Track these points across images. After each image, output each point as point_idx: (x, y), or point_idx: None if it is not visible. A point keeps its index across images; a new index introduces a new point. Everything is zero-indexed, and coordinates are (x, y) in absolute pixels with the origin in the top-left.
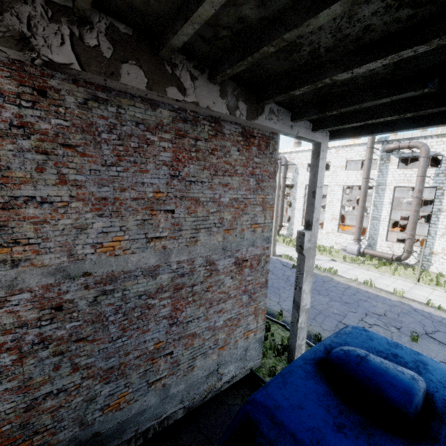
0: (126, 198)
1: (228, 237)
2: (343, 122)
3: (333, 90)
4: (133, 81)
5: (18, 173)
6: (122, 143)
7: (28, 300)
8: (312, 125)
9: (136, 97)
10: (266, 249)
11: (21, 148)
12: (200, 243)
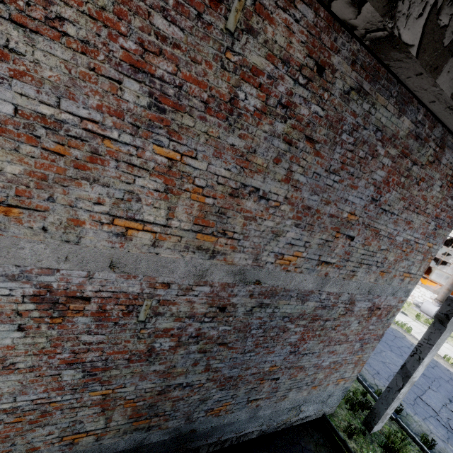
0: (325, 212)
1: (378, 280)
2: None
3: None
4: (445, 83)
5: (258, 160)
6: (353, 149)
7: (206, 293)
8: None
9: (392, 97)
10: (401, 301)
11: (274, 132)
12: (354, 279)
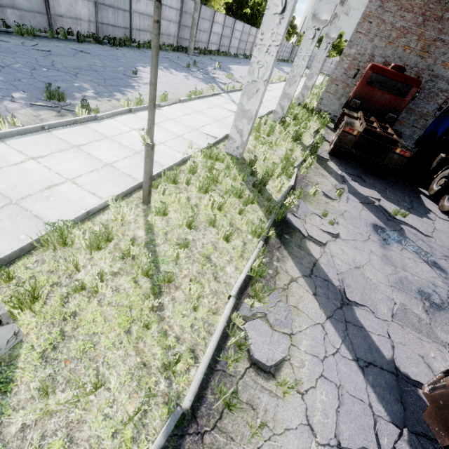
0: None
1: None
2: None
3: None
4: None
5: (444, 31)
6: None
7: (415, 71)
8: None
9: None
10: None
11: None
12: None
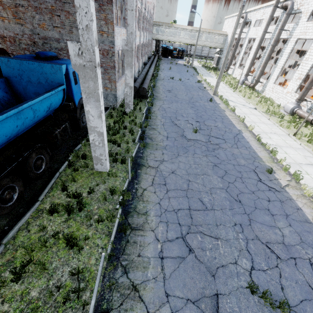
0: (42, 7)
1: None
2: None
3: None
4: None
5: None
6: None
7: (27, 37)
8: None
9: None
10: (112, 48)
11: None
12: (74, 34)
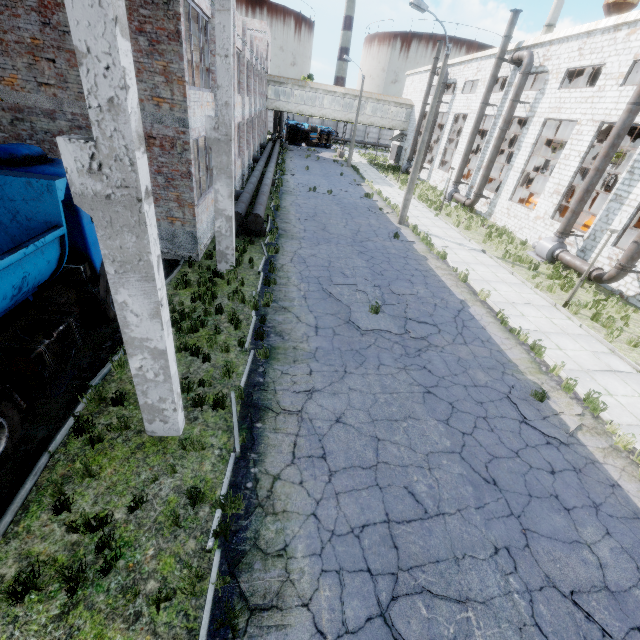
0: (10, 40)
1: None
2: None
3: None
4: None
5: None
6: None
7: None
8: None
9: None
10: (182, 133)
11: None
12: None
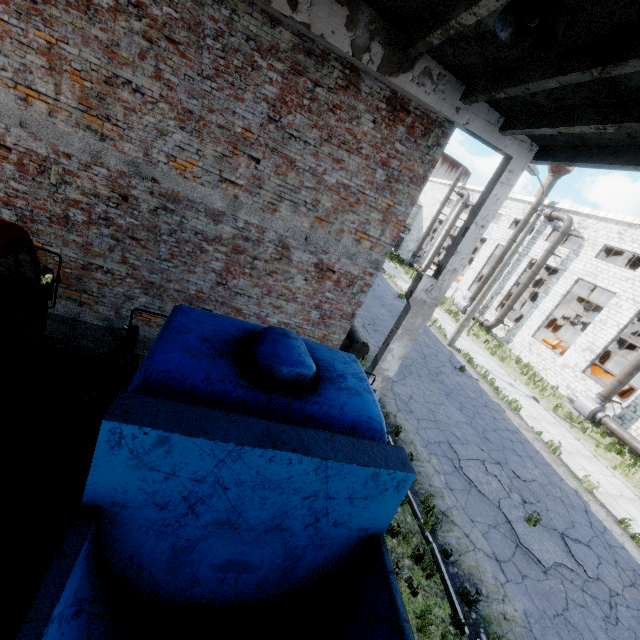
0: (212, 121)
1: (317, 229)
2: (534, 124)
3: (502, 53)
4: None
5: (124, 53)
6: (225, 56)
7: (105, 176)
8: (504, 121)
9: (256, 5)
10: (368, 274)
11: (132, 29)
12: (279, 216)
